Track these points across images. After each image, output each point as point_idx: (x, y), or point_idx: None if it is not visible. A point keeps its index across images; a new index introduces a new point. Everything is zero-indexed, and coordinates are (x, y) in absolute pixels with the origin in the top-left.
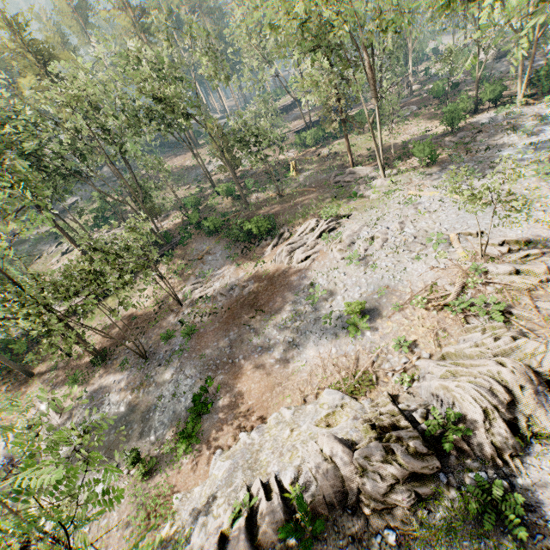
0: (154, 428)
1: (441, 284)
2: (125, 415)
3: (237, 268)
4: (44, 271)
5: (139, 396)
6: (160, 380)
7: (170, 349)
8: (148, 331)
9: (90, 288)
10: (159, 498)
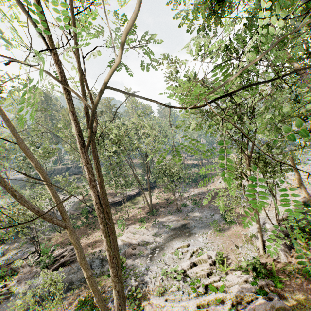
0: (207, 225)
1: (292, 184)
2: (187, 224)
3: (198, 189)
4: (83, 191)
5: (188, 220)
6: (194, 215)
7: (189, 208)
8: (169, 206)
9: (122, 195)
10: (234, 234)
